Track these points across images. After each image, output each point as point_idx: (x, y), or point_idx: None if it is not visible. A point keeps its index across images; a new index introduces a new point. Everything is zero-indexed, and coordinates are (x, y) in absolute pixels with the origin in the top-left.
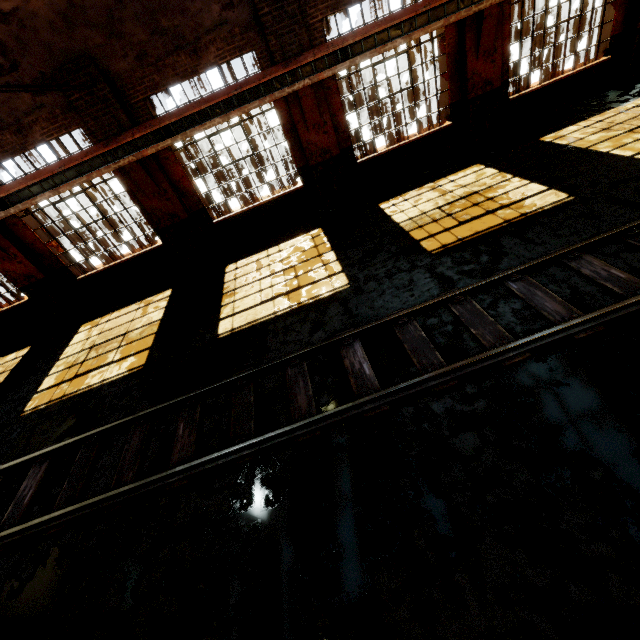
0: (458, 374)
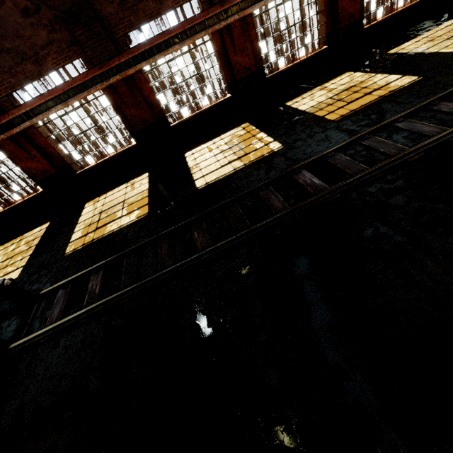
0: (380, 170)
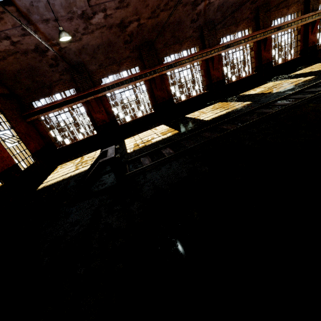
0: None
